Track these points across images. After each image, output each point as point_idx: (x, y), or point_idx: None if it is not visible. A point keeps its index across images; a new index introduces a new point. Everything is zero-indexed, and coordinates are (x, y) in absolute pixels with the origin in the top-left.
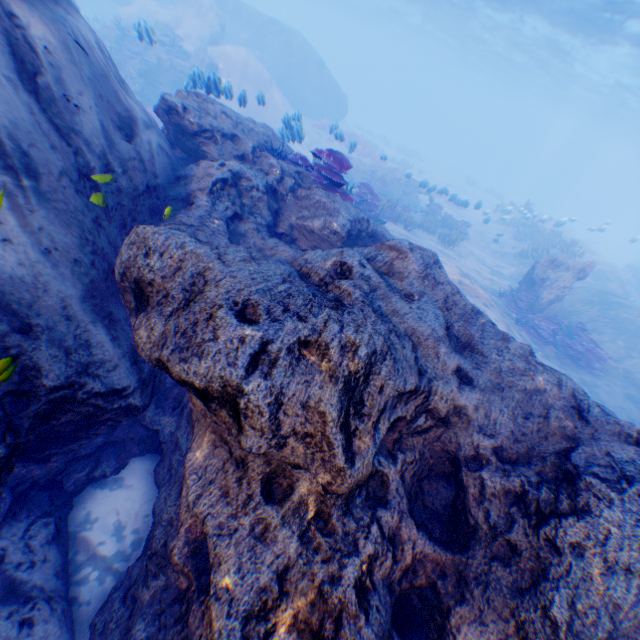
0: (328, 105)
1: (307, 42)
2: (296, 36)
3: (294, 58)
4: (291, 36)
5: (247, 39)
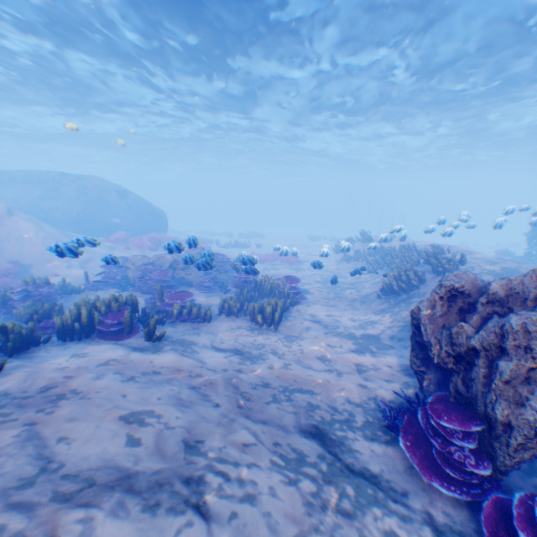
0: (141, 220)
1: (106, 180)
2: (92, 179)
3: (91, 194)
4: (85, 179)
5: (40, 194)
